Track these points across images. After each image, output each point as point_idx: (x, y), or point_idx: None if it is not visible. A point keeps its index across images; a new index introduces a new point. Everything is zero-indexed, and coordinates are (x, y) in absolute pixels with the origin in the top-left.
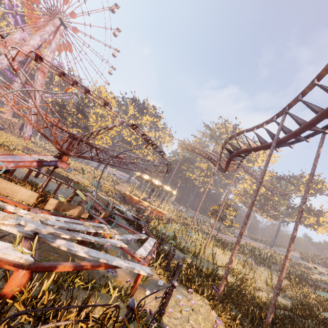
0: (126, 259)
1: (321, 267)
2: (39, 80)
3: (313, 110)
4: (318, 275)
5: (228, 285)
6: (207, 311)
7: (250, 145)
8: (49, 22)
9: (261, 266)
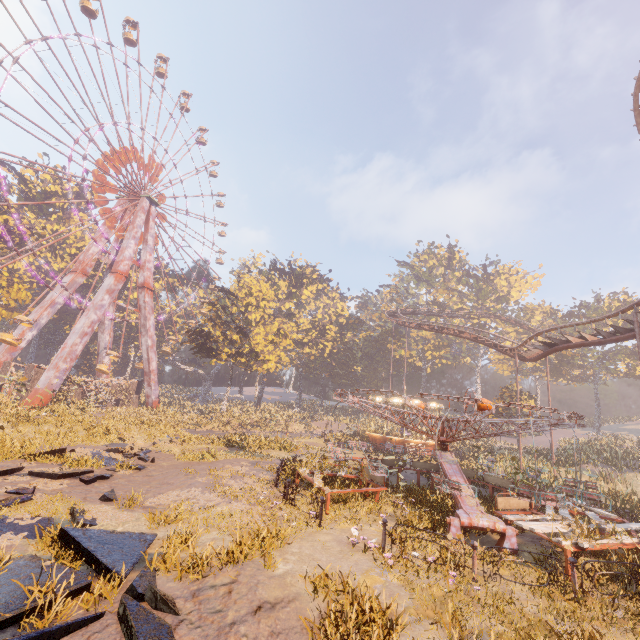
0: None
1: None
2: (148, 303)
3: None
4: None
5: None
6: None
7: (587, 340)
8: (136, 210)
9: (626, 472)
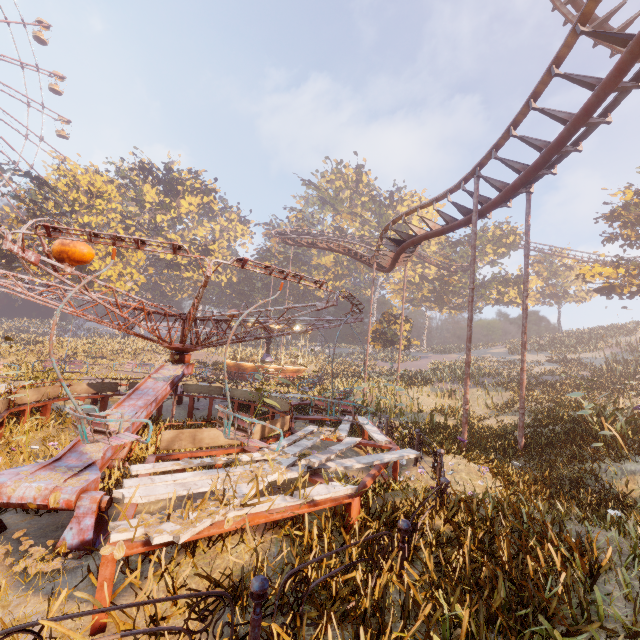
0: (337, 457)
1: (536, 355)
2: None
3: (515, 170)
4: (536, 368)
5: (455, 430)
6: (466, 465)
7: (431, 229)
8: None
9: (471, 388)
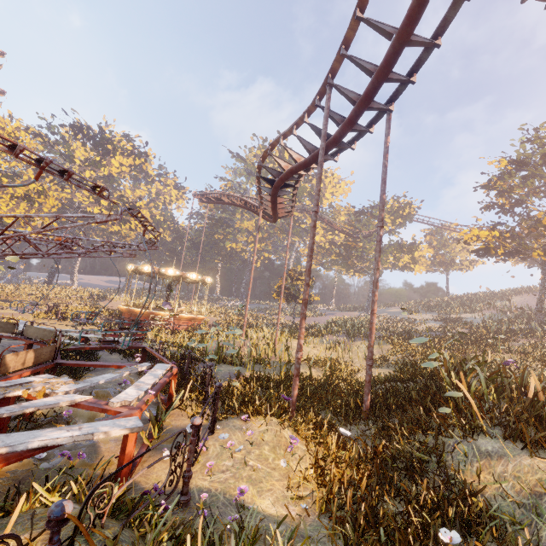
0: None
1: (425, 314)
2: None
3: (366, 71)
4: (423, 325)
5: (313, 383)
6: (277, 434)
7: (296, 161)
8: None
9: (357, 341)
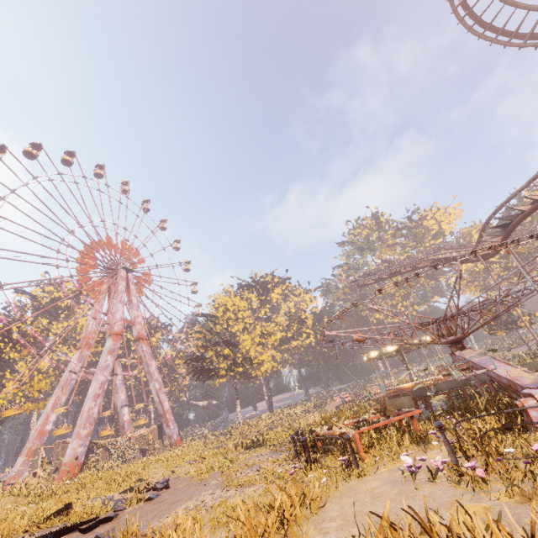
0: None
1: None
2: (146, 351)
3: None
4: None
5: None
6: None
7: None
8: (117, 280)
9: None
